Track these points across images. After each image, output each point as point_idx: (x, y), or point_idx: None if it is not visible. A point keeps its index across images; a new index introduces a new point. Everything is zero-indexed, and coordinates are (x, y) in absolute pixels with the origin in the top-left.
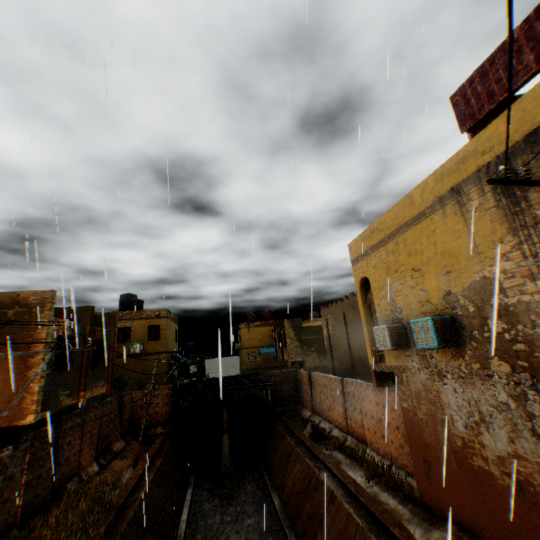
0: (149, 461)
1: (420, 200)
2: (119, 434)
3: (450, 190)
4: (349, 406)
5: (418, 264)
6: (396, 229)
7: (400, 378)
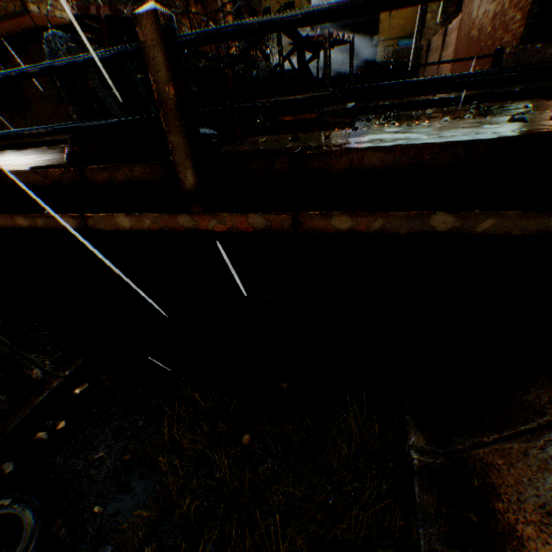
0: None
1: None
2: None
3: None
4: (443, 55)
5: None
6: None
7: None
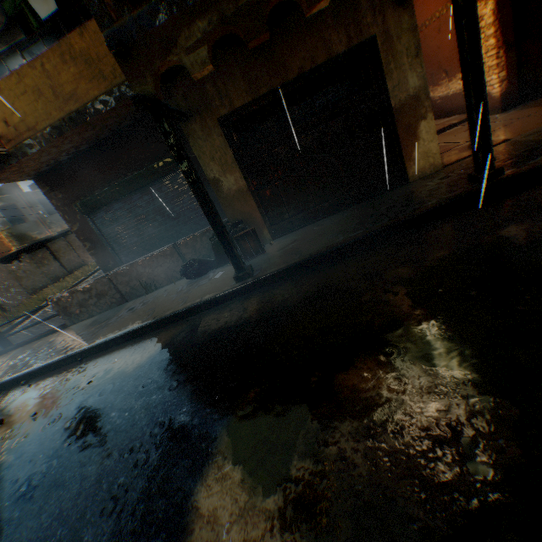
0: None
1: None
2: None
3: None
4: None
5: None
6: None
7: None
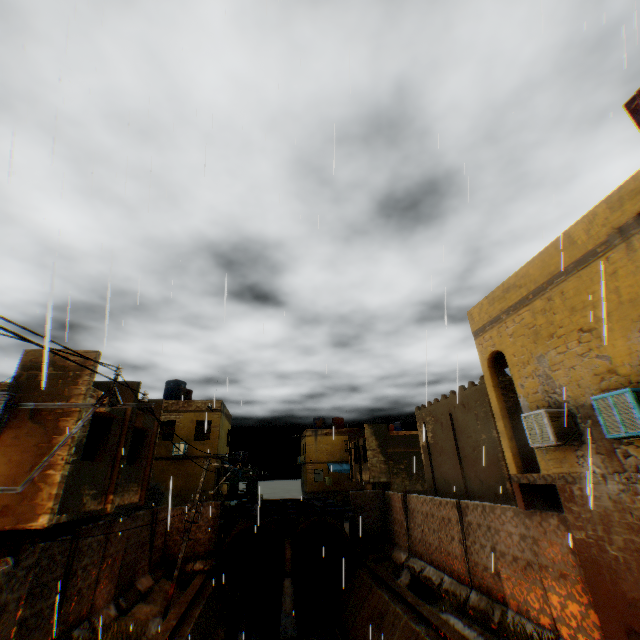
0: (185, 609)
1: (585, 237)
2: (147, 565)
3: (636, 215)
4: (472, 542)
5: (587, 322)
6: (547, 281)
7: (567, 492)
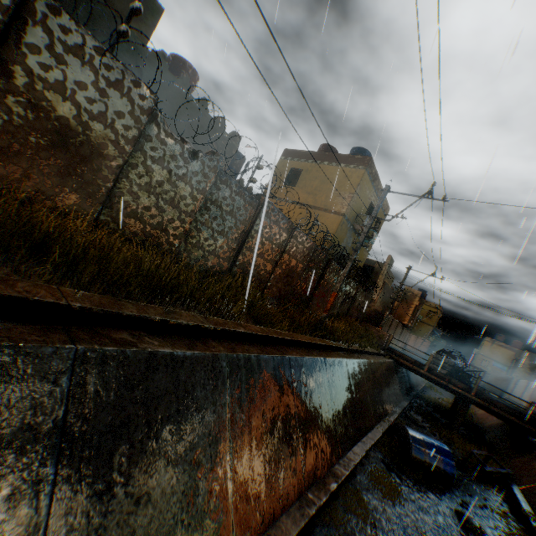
0: None
1: None
2: None
3: None
4: (523, 392)
5: None
6: None
7: None
